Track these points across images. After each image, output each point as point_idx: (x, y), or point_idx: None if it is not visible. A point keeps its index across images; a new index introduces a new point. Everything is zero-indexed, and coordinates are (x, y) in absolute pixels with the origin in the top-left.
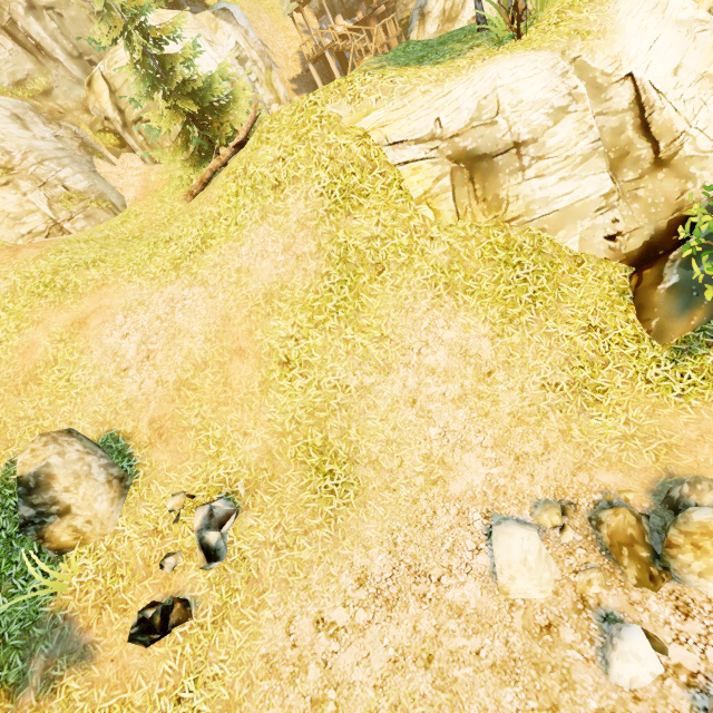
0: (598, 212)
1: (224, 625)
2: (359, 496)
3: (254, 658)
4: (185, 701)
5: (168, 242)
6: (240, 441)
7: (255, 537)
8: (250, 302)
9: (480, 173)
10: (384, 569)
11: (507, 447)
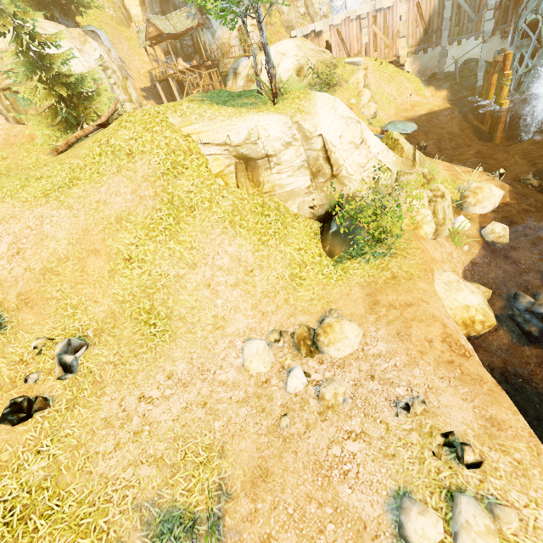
0: (305, 194)
1: (75, 408)
2: (172, 337)
3: (96, 421)
4: (43, 452)
5: (39, 179)
6: (91, 306)
7: (100, 360)
8: (105, 221)
9: (250, 167)
10: (184, 371)
11: (258, 308)
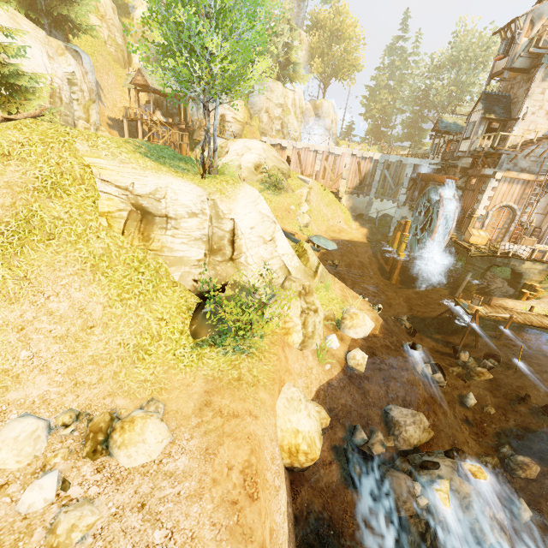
0: (194, 266)
1: None
2: None
3: None
4: None
5: None
6: None
7: None
8: None
9: (147, 220)
10: None
11: (74, 375)
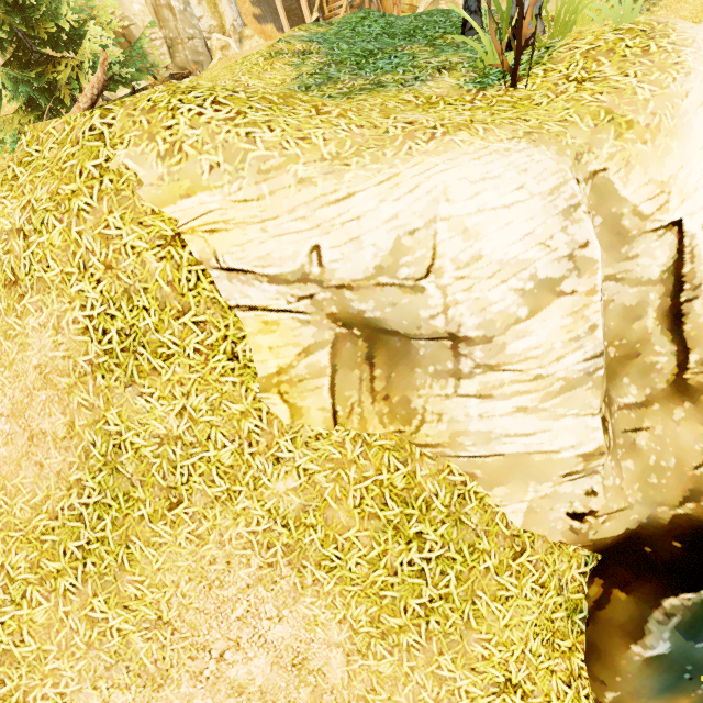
0: (568, 476)
1: None
2: None
3: None
4: None
5: None
6: None
7: None
8: None
9: (387, 351)
10: None
11: None
